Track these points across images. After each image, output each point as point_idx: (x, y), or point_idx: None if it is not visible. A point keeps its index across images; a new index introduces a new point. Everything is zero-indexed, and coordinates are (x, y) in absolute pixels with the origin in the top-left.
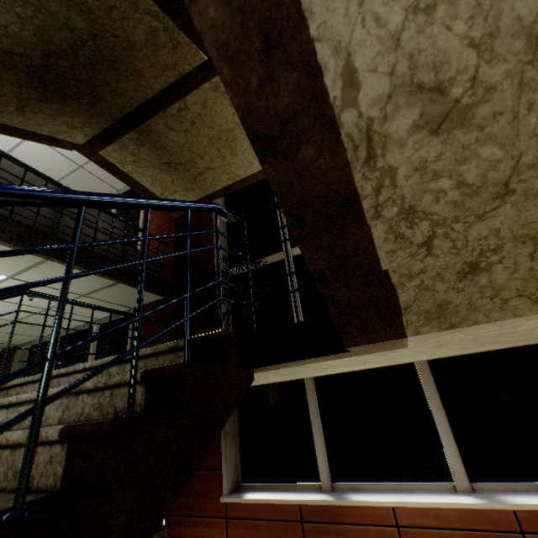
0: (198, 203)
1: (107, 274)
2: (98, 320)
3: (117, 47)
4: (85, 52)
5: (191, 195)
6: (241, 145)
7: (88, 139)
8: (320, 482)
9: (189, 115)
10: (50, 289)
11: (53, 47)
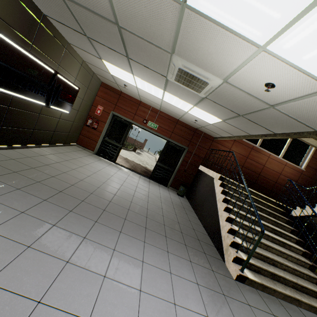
0: None
1: None
2: None
3: None
4: None
5: None
6: None
7: None
8: (257, 145)
9: None
10: None
11: None
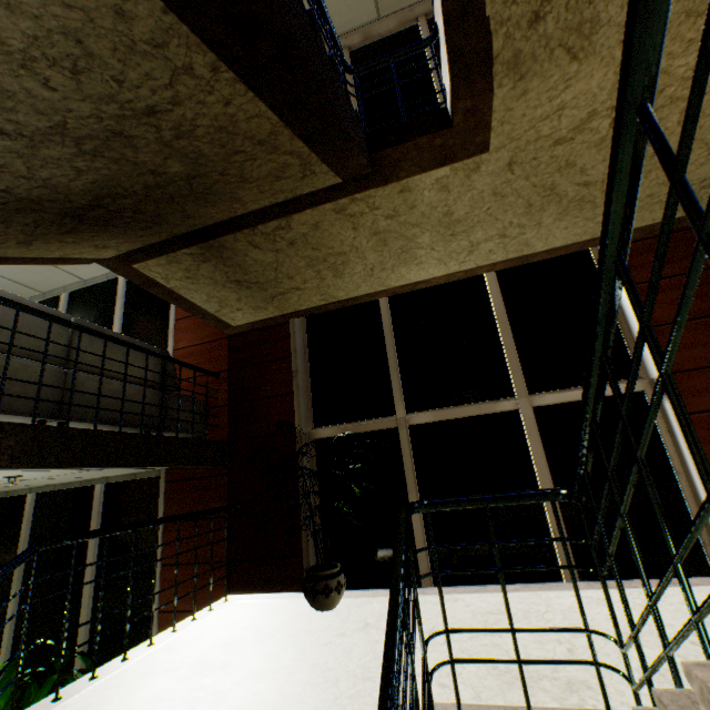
0: (406, 553)
1: (149, 464)
2: (105, 478)
3: (220, 182)
4: (166, 189)
5: (260, 313)
6: (352, 268)
7: (121, 252)
8: None
9: (289, 234)
10: (45, 471)
11: (117, 189)
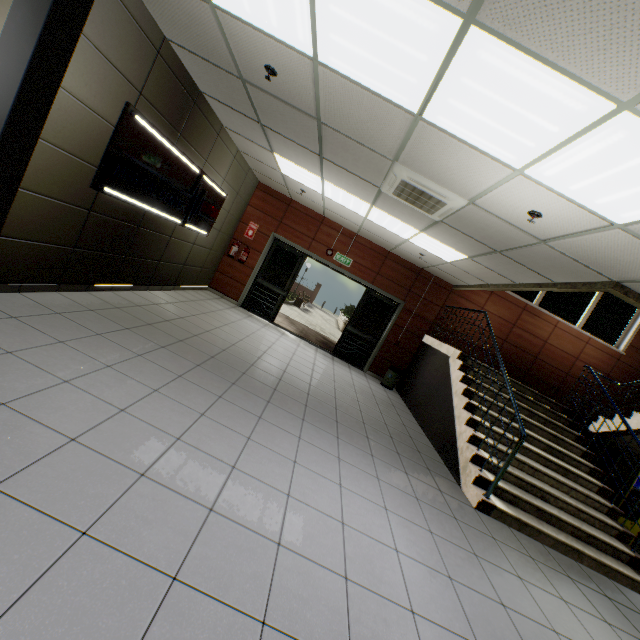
0: None
1: None
2: None
3: None
4: None
5: None
6: None
7: None
8: (534, 303)
9: None
10: None
11: None
